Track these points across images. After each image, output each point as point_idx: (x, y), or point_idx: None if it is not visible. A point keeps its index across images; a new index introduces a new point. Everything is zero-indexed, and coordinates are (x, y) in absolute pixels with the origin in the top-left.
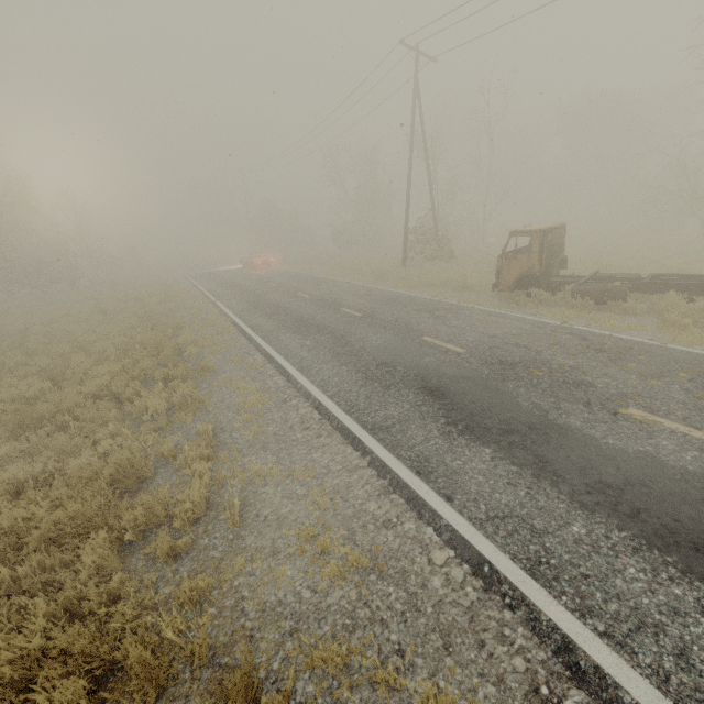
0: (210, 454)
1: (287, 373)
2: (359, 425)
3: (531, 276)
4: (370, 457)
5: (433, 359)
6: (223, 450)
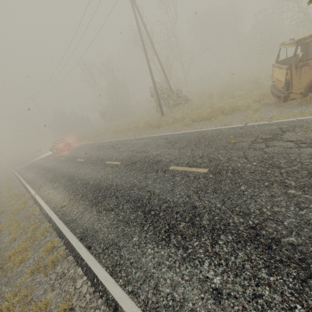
0: None
1: None
2: None
3: None
4: None
5: None
6: None
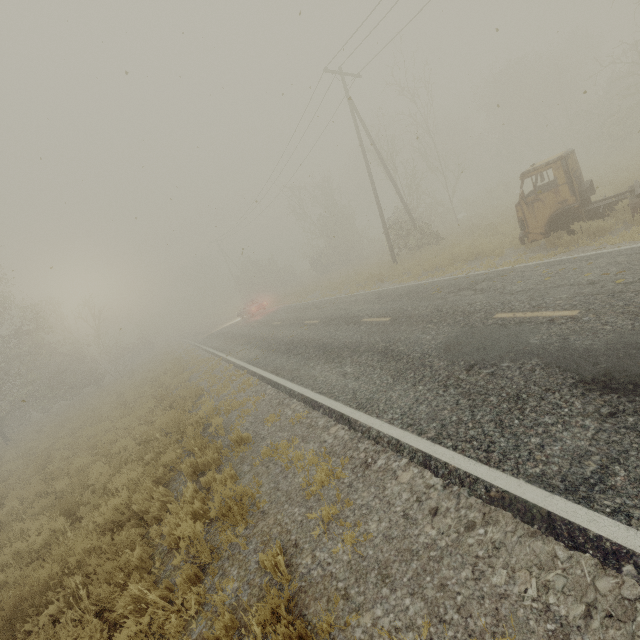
0: (302, 633)
1: (345, 418)
2: (533, 485)
3: (564, 212)
4: (631, 565)
5: (543, 336)
6: (316, 600)
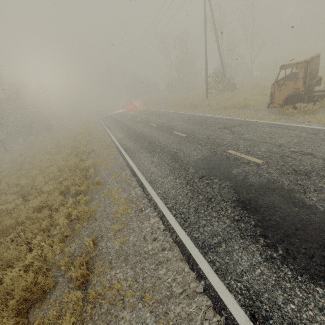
0: (87, 272)
1: (143, 185)
2: (191, 241)
3: (296, 95)
4: (204, 282)
5: (239, 170)
6: (100, 260)
